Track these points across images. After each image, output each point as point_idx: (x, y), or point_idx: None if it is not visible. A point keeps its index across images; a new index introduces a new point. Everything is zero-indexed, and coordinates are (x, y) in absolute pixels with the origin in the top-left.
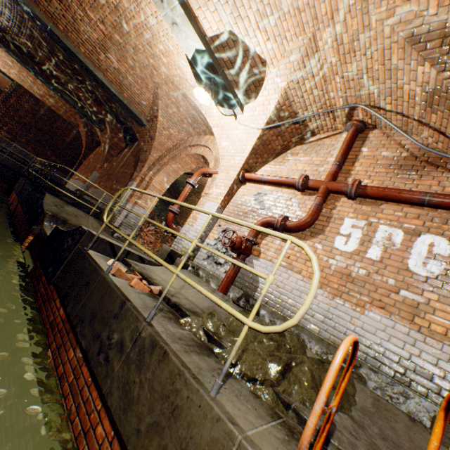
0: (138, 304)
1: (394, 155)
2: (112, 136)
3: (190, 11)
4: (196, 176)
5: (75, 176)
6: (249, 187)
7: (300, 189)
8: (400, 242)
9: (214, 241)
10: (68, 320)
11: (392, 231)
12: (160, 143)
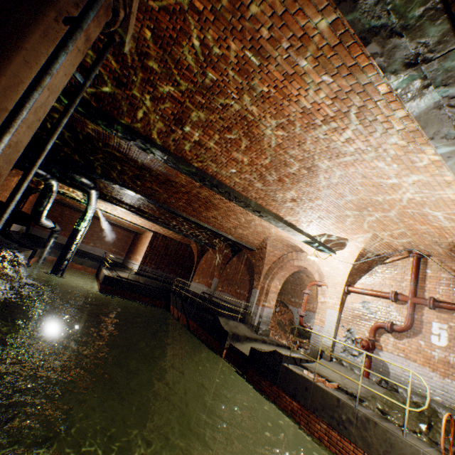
0: (343, 399)
1: (450, 276)
2: (223, 252)
3: (302, 231)
4: (308, 286)
5: (195, 280)
6: (353, 296)
7: (393, 301)
8: None
9: (343, 338)
10: (303, 408)
11: None
12: (268, 260)
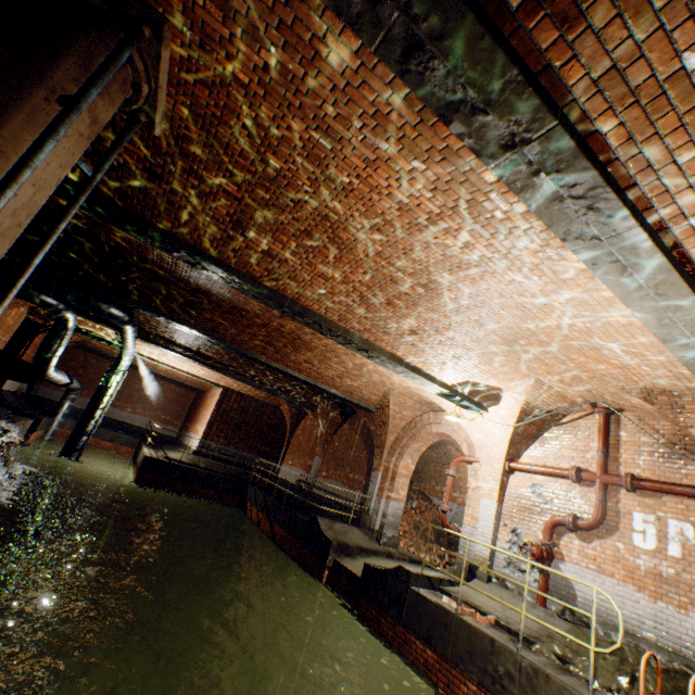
0: (500, 640)
1: (653, 440)
2: (328, 416)
3: (434, 378)
4: (453, 464)
5: (287, 461)
6: (519, 476)
7: (576, 482)
8: (693, 537)
9: (506, 544)
10: (441, 659)
11: (681, 525)
12: (394, 425)
